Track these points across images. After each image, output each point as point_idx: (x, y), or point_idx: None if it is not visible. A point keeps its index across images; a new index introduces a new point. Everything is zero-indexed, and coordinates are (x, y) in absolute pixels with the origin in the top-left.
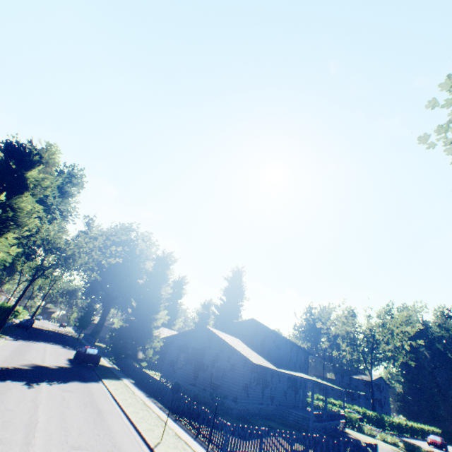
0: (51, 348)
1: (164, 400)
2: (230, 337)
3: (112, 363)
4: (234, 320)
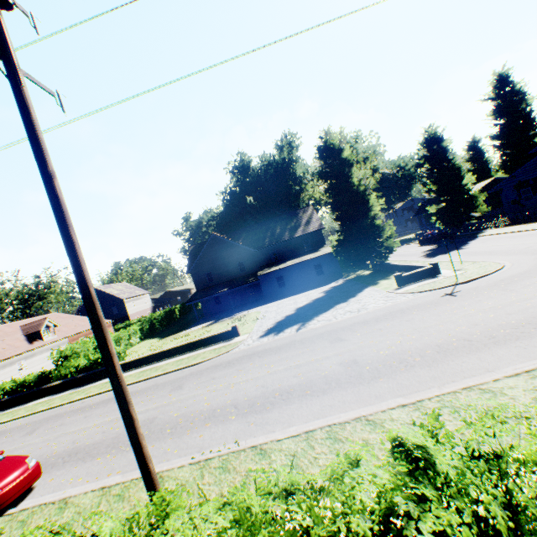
0: None
1: None
2: None
3: None
4: (529, 133)
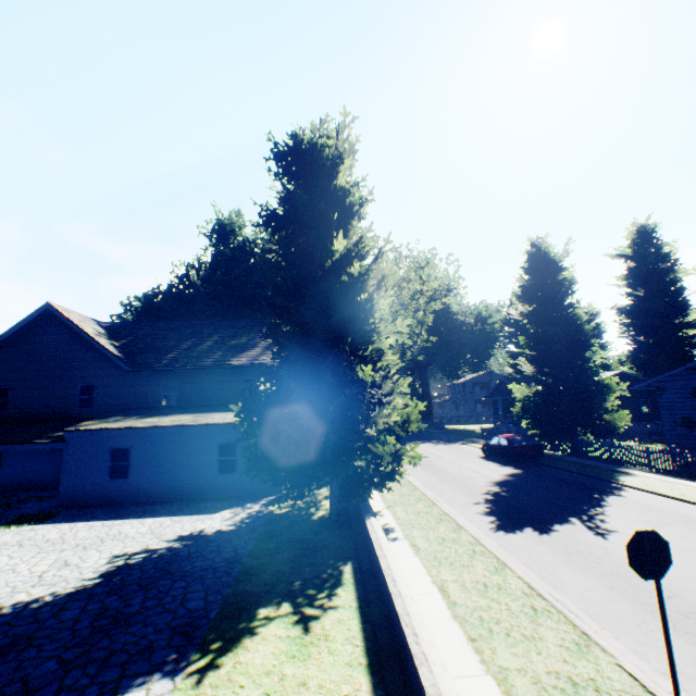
0: (432, 450)
1: None
2: None
3: None
4: (675, 321)
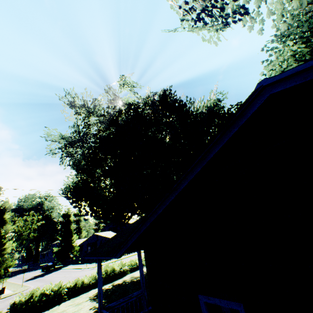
0: (27, 274)
1: (86, 262)
2: (106, 232)
3: (59, 265)
4: None
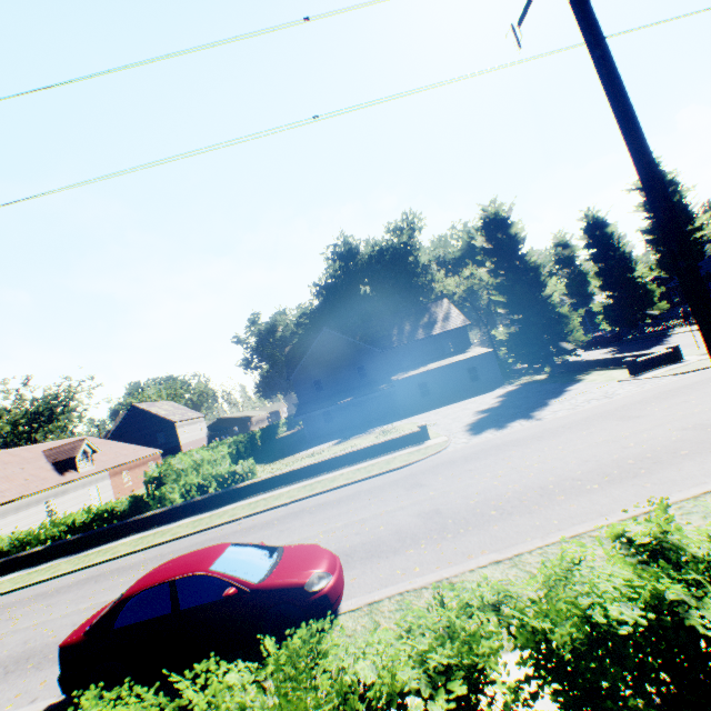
0: None
1: None
2: None
3: None
4: (686, 229)
